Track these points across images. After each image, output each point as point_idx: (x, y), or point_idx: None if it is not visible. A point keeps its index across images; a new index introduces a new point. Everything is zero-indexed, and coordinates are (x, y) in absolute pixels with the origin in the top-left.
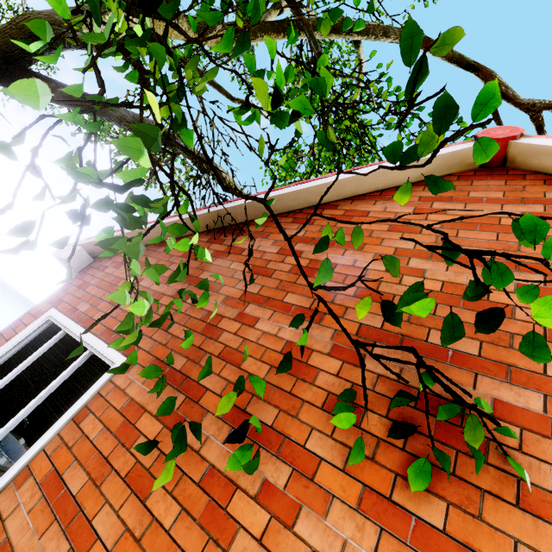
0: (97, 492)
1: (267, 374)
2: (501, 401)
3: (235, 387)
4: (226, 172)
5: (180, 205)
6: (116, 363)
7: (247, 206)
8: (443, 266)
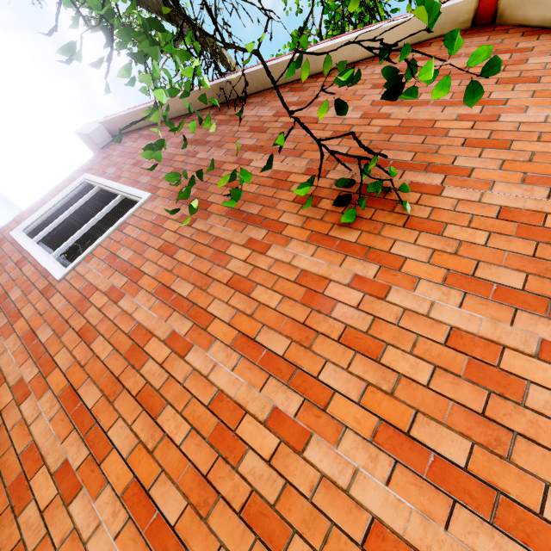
0: (141, 257)
1: (256, 190)
2: (415, 182)
3: (230, 179)
4: (230, 57)
5: (185, 37)
6: (144, 197)
7: (247, 77)
8: (407, 109)
